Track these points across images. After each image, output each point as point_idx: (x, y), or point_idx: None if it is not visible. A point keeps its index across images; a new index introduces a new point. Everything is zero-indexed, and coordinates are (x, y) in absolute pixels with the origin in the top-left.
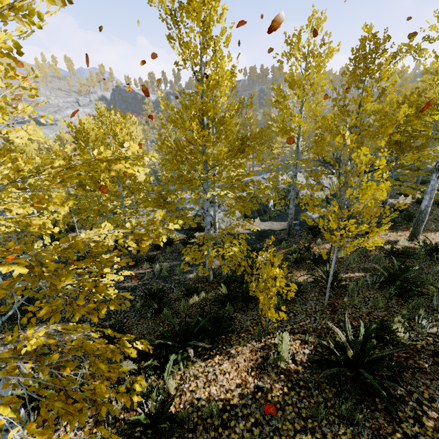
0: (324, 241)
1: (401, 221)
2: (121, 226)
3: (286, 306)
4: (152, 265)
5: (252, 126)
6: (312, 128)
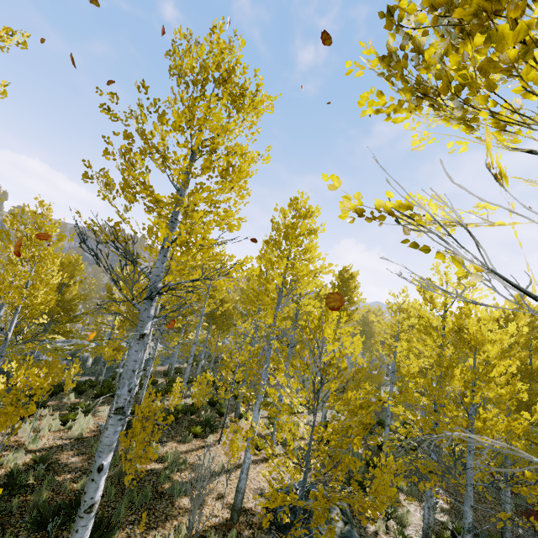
0: (118, 382)
1: (173, 374)
2: None
3: (77, 397)
4: None
5: (92, 291)
6: (124, 312)
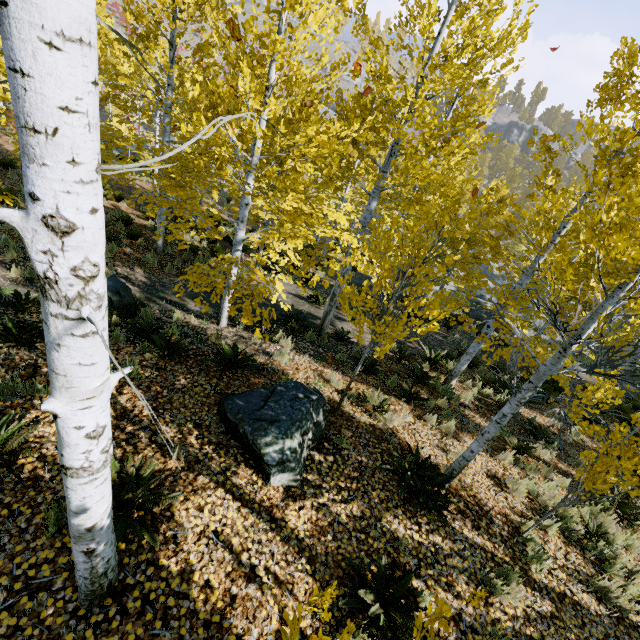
0: None
1: None
2: (423, 281)
3: None
4: (448, 333)
5: None
6: None
